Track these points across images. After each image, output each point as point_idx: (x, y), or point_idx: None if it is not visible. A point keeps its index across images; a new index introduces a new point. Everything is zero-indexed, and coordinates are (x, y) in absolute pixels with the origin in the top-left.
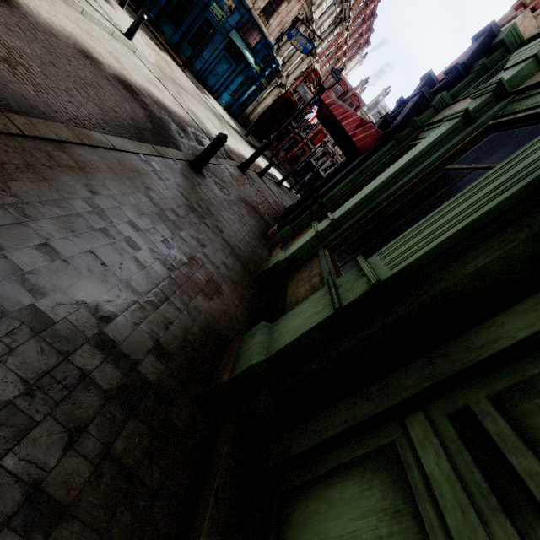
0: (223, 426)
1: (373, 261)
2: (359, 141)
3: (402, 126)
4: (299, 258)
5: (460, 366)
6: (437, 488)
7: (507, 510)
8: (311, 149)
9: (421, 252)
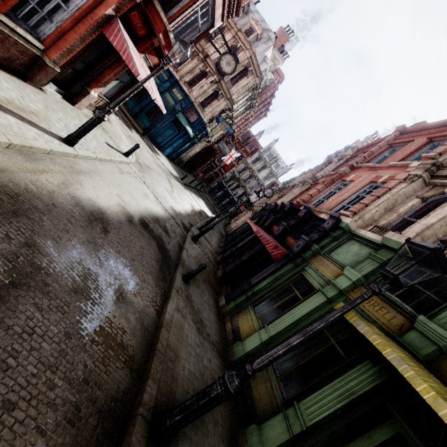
0: None
1: (301, 408)
2: (274, 255)
3: (297, 255)
4: (252, 353)
5: None
6: None
7: None
8: (223, 174)
9: (318, 418)
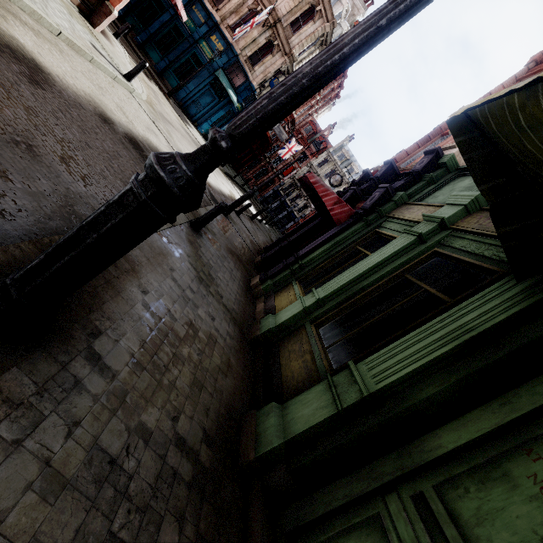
0: (251, 497)
1: (361, 370)
2: (335, 215)
3: (370, 211)
4: (288, 326)
5: (418, 463)
6: None
7: None
8: (280, 179)
9: (395, 377)
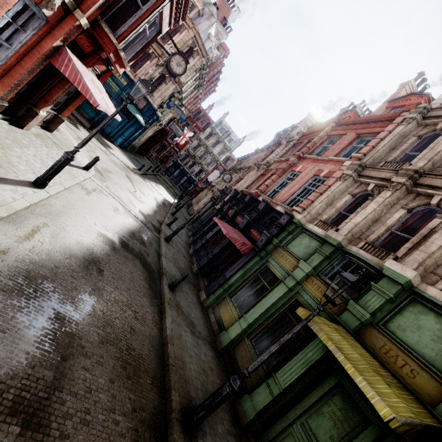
0: (249, 437)
1: (277, 377)
2: (242, 251)
3: (261, 249)
4: (236, 339)
5: (300, 412)
6: (300, 440)
7: (309, 441)
8: (177, 152)
9: (290, 382)
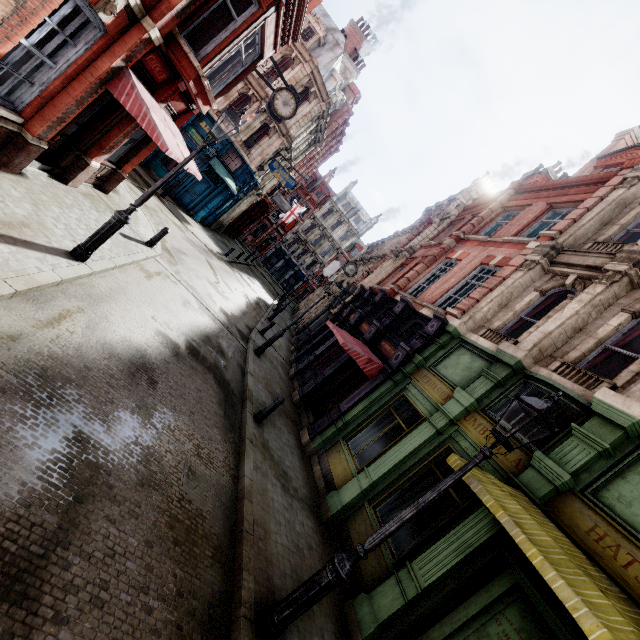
0: None
1: (414, 568)
2: (367, 371)
3: (396, 370)
4: (351, 505)
5: (450, 630)
6: None
7: None
8: (282, 235)
9: (434, 578)
